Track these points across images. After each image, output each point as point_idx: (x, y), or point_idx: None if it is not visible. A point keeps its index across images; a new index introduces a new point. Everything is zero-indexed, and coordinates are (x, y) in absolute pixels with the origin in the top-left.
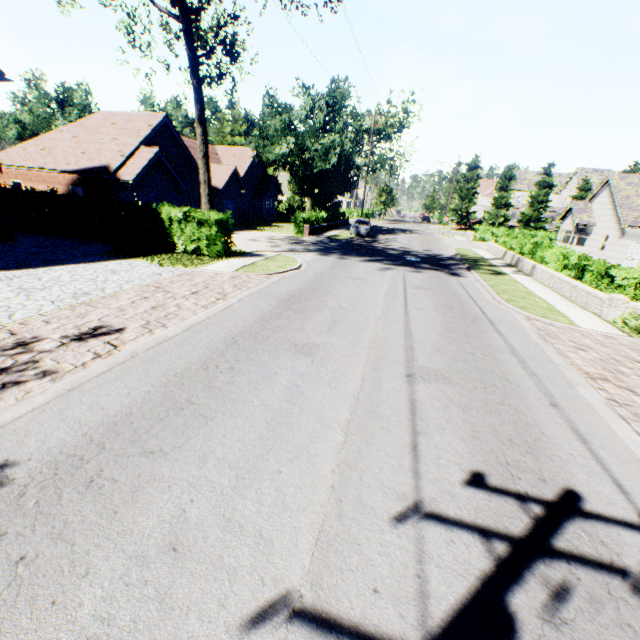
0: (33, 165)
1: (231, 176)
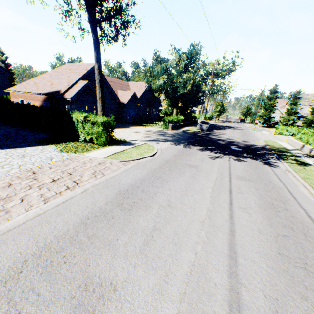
0: (28, 91)
1: (132, 96)
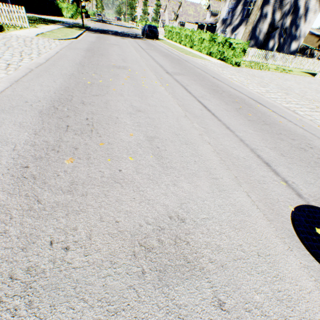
0: None
1: None
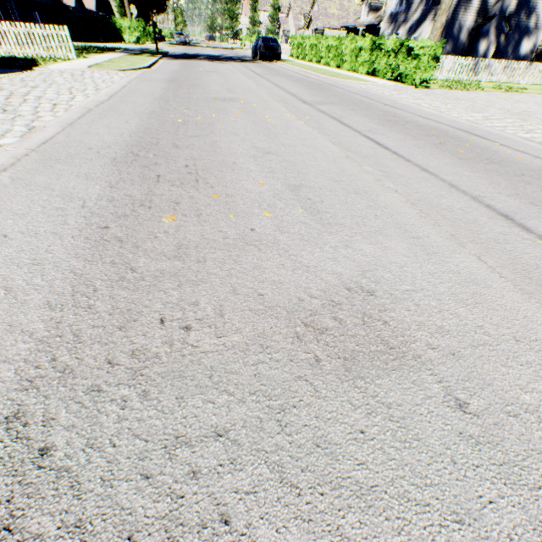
0: None
1: (96, 2)
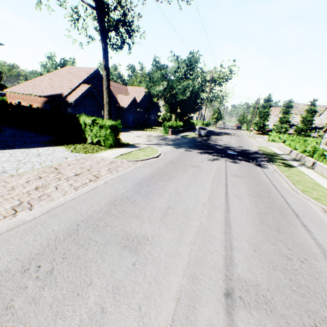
0: (27, 93)
1: (132, 101)
